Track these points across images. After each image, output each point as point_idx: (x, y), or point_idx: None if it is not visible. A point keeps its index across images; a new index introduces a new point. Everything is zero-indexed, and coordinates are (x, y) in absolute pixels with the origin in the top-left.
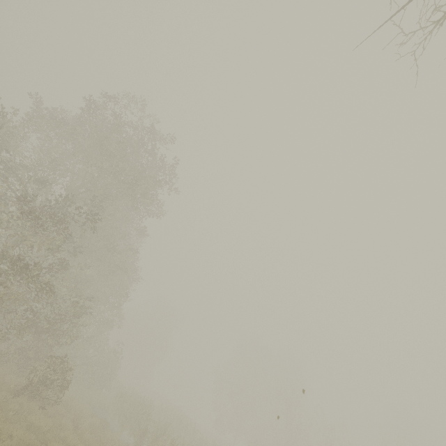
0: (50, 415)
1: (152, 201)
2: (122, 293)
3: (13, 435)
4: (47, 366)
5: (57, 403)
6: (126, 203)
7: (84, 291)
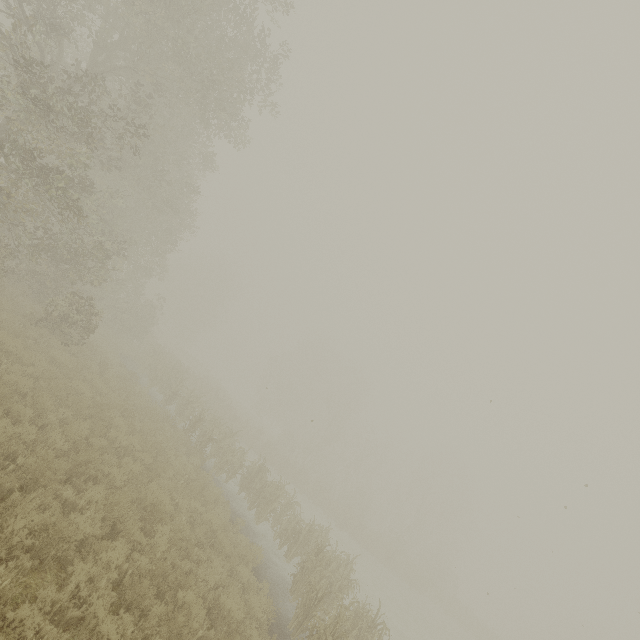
0: (74, 353)
1: (232, 117)
2: (169, 240)
3: (36, 364)
4: (69, 304)
5: (81, 342)
6: (190, 108)
7: (117, 225)
